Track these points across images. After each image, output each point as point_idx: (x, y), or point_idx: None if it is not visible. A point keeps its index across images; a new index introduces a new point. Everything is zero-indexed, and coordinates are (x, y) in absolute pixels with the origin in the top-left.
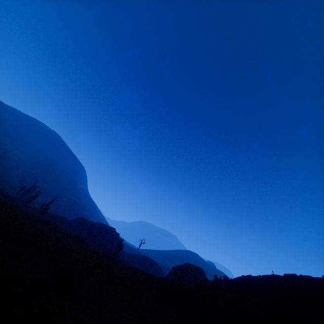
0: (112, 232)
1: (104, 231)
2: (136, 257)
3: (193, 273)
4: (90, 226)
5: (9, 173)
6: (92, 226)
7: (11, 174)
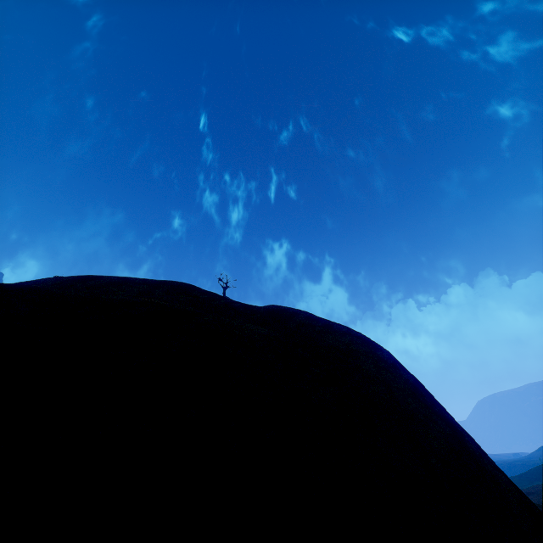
0: None
1: None
2: (531, 474)
3: None
4: None
5: None
6: None
7: None
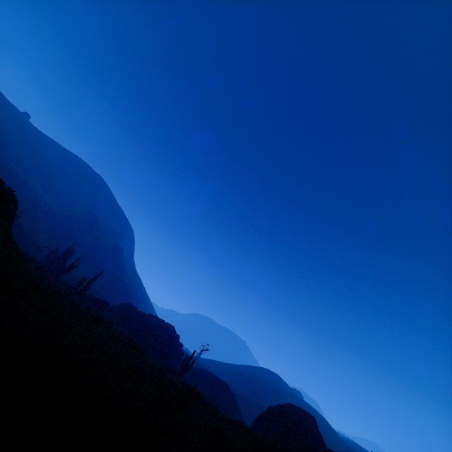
0: (171, 332)
1: (160, 330)
2: (199, 374)
3: (309, 428)
4: (142, 320)
5: (34, 227)
6: (145, 321)
7: (38, 229)
